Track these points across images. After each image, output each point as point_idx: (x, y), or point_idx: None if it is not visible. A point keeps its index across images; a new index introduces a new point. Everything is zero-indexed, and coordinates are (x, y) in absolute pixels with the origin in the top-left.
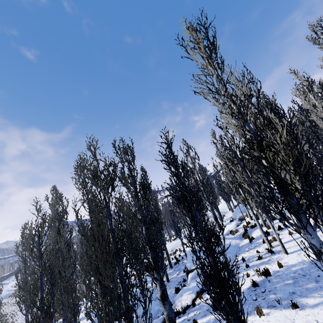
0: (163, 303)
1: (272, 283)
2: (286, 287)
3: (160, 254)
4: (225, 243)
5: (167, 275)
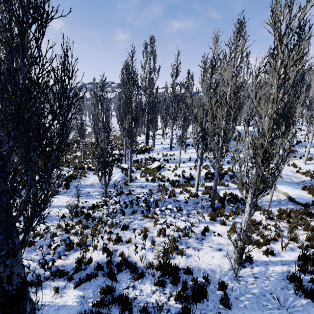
0: None
1: (304, 144)
2: (311, 145)
3: None
4: None
5: None
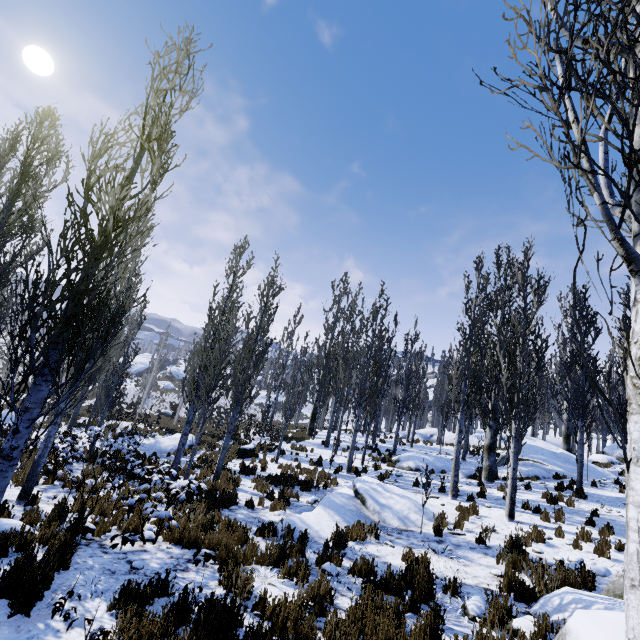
0: (489, 453)
1: None
2: None
3: (467, 422)
4: (585, 462)
5: (465, 452)
